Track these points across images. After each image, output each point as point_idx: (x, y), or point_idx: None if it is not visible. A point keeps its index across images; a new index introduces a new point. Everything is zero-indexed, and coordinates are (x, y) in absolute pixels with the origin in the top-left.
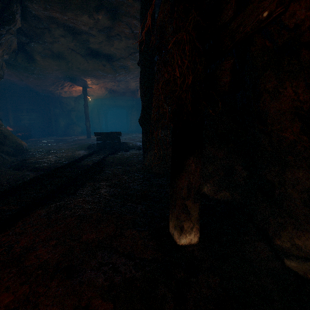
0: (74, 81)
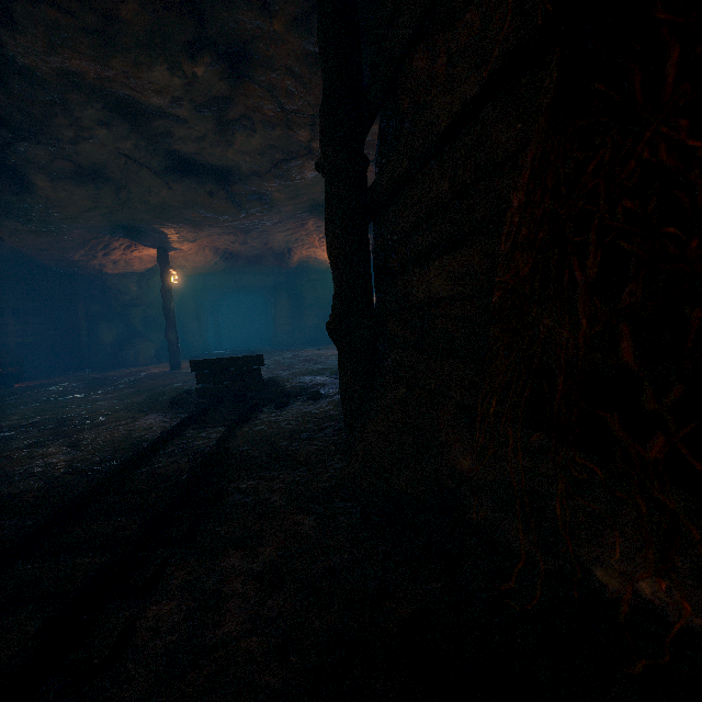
0: (137, 235)
